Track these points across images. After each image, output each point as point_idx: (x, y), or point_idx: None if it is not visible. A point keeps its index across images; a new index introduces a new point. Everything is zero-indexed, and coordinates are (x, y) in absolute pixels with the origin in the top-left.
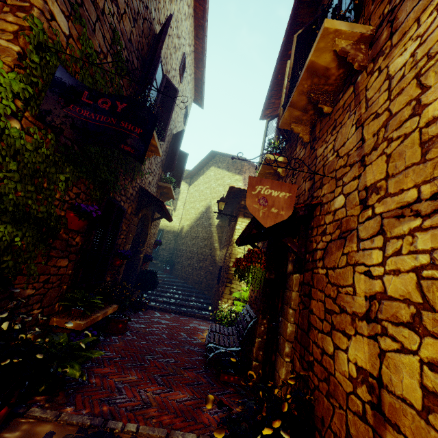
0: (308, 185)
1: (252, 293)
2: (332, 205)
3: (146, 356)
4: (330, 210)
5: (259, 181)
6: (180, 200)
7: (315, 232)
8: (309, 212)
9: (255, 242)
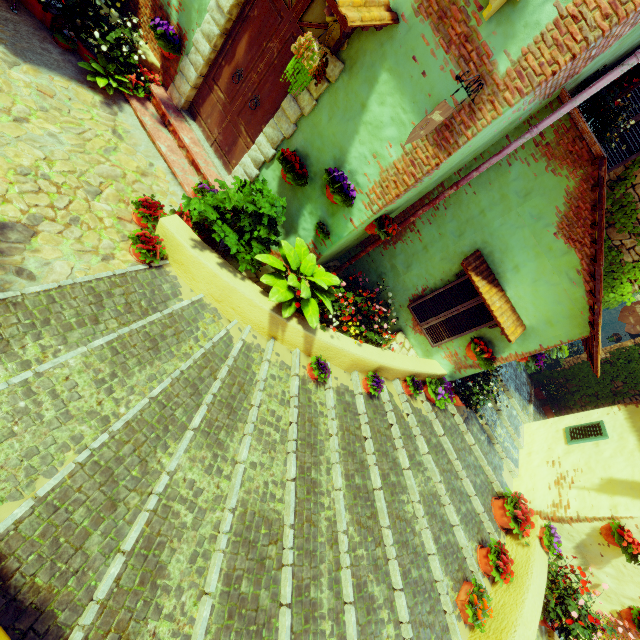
0: None
1: None
2: None
3: None
4: None
5: None
6: None
7: None
8: None
9: None
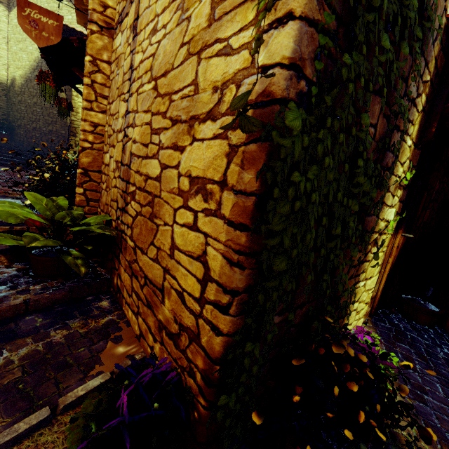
0: None
1: None
2: None
3: None
4: None
5: (28, 4)
6: None
7: None
8: None
9: (74, 84)
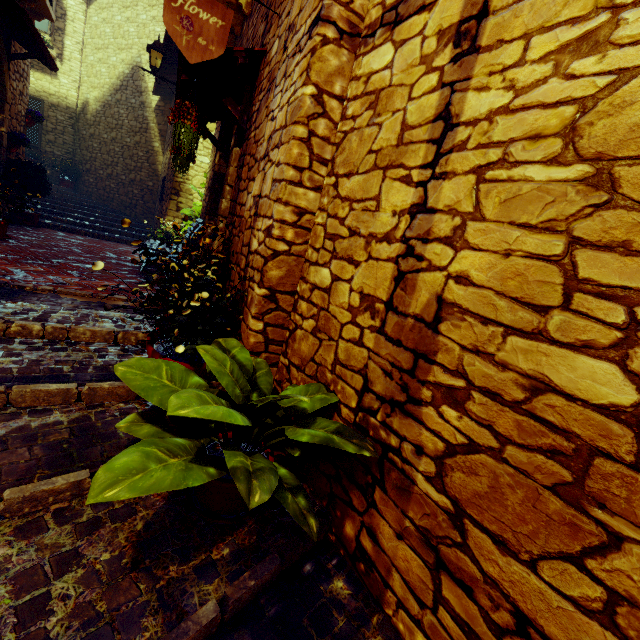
0: (263, 29)
1: (205, 203)
2: (271, 54)
3: (51, 259)
4: (269, 60)
5: None
6: (70, 37)
7: (257, 92)
8: (256, 67)
9: None
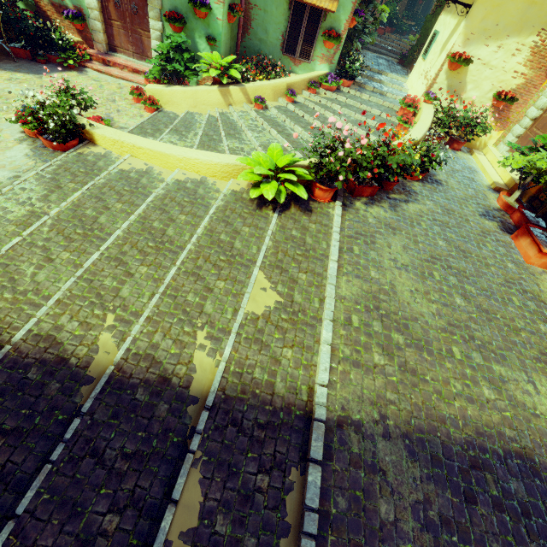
0: None
1: None
2: None
3: None
4: None
5: None
6: None
7: None
8: None
9: None
